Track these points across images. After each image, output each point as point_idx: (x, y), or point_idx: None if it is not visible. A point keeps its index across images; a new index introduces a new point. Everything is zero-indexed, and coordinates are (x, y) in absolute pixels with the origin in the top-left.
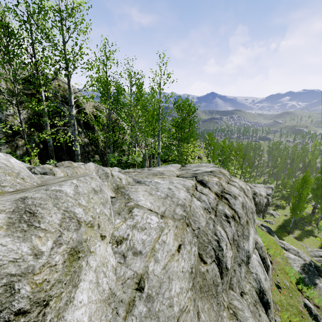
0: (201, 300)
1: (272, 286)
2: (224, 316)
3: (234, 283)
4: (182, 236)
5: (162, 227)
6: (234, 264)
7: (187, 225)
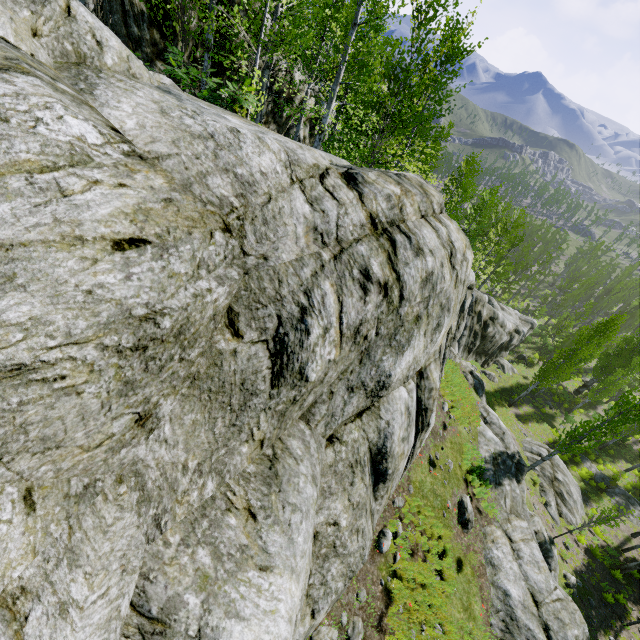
0: (183, 401)
1: (423, 458)
2: (241, 452)
3: (318, 413)
4: (178, 233)
5: (88, 158)
6: (338, 383)
7: (229, 229)
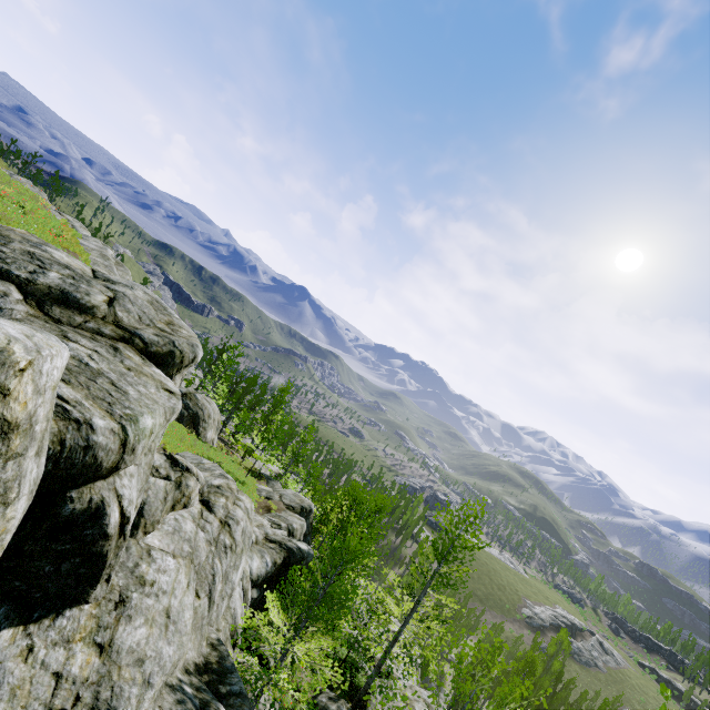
0: None
1: None
2: None
3: None
4: None
5: None
6: None
7: None
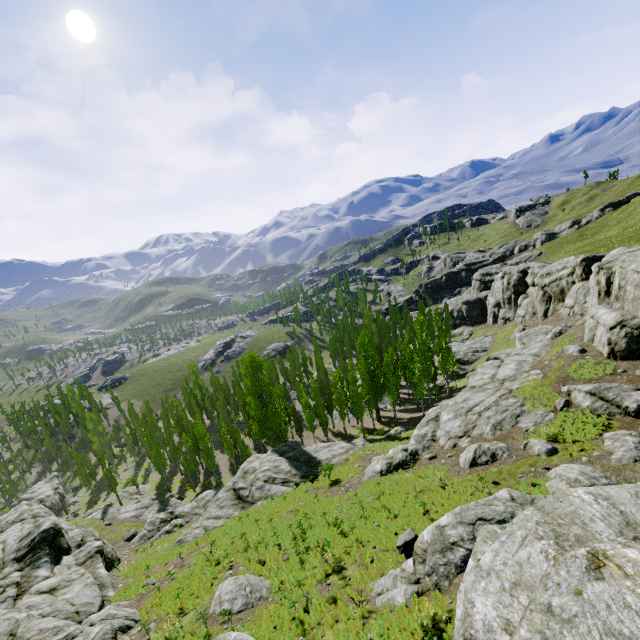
0: None
1: None
2: None
3: None
4: None
5: None
6: None
7: None
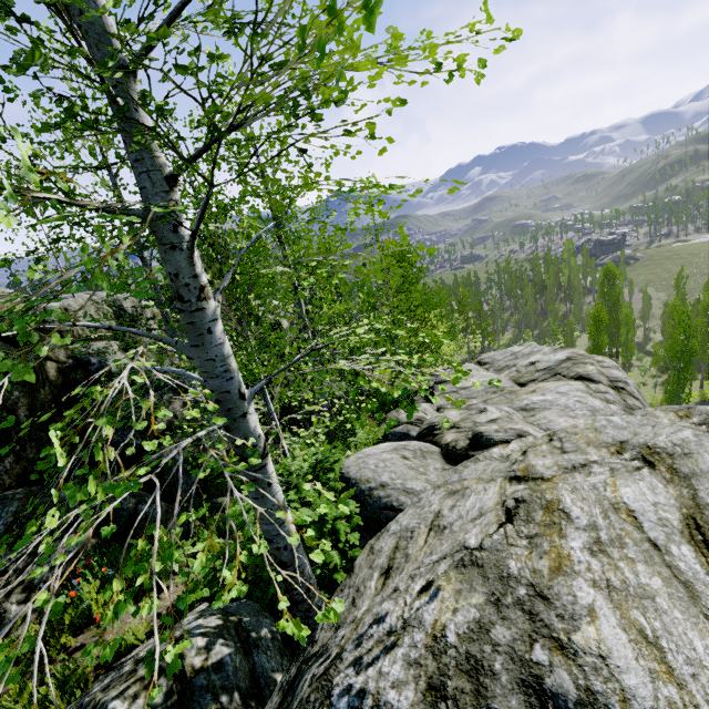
0: None
1: None
2: None
3: None
4: None
5: None
6: None
7: None
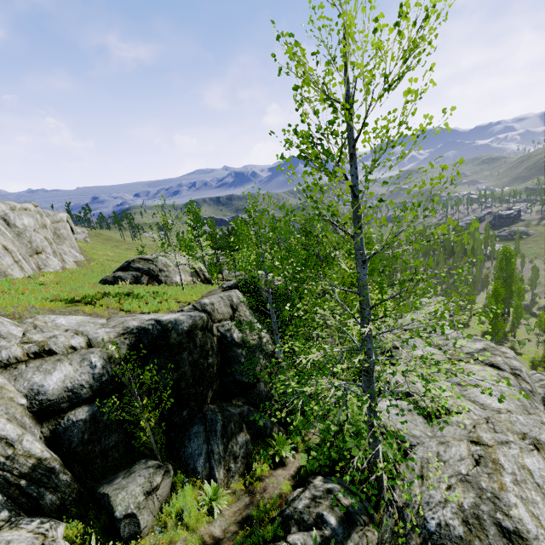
0: None
1: None
2: None
3: None
4: None
5: None
6: None
7: None
